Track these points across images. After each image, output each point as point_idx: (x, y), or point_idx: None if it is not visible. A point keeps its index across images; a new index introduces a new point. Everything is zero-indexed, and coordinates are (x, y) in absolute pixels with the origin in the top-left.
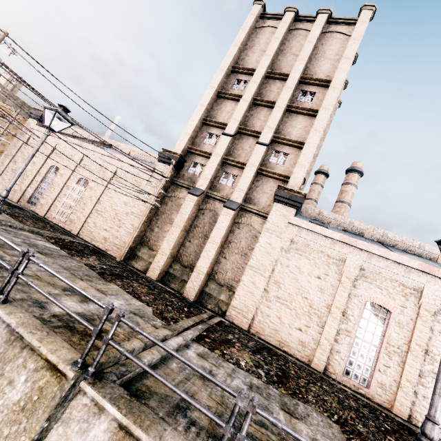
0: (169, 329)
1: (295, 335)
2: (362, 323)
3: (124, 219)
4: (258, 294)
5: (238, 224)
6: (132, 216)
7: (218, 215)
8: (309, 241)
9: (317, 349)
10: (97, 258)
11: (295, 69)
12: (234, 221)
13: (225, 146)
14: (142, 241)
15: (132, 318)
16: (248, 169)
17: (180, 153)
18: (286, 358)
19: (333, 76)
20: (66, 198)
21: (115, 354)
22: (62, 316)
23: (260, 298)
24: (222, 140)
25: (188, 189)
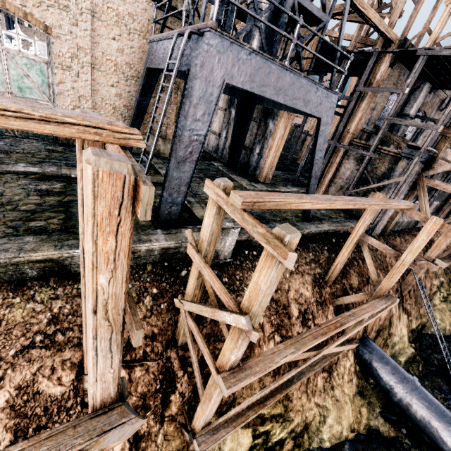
0: None
1: None
2: None
3: None
4: None
5: None
6: None
7: (447, 154)
8: None
9: None
10: None
11: None
12: None
13: None
14: None
15: None
16: None
17: None
18: None
19: None
20: None
21: None
22: None
23: None
24: None
25: None
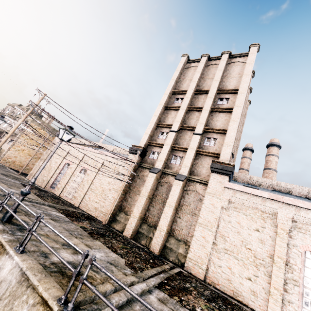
0: (135, 276)
1: (246, 284)
2: (306, 272)
3: (108, 193)
4: (209, 247)
5: (187, 191)
6: (113, 191)
7: (172, 185)
8: (243, 200)
9: (269, 299)
10: (89, 222)
11: (213, 86)
12: (184, 189)
13: (172, 138)
14: (120, 208)
15: (108, 267)
16: (189, 151)
17: (143, 146)
18: (241, 308)
19: (239, 86)
20: (73, 182)
21: (91, 294)
22: (58, 264)
23: (210, 250)
24: (170, 135)
25: (150, 169)
